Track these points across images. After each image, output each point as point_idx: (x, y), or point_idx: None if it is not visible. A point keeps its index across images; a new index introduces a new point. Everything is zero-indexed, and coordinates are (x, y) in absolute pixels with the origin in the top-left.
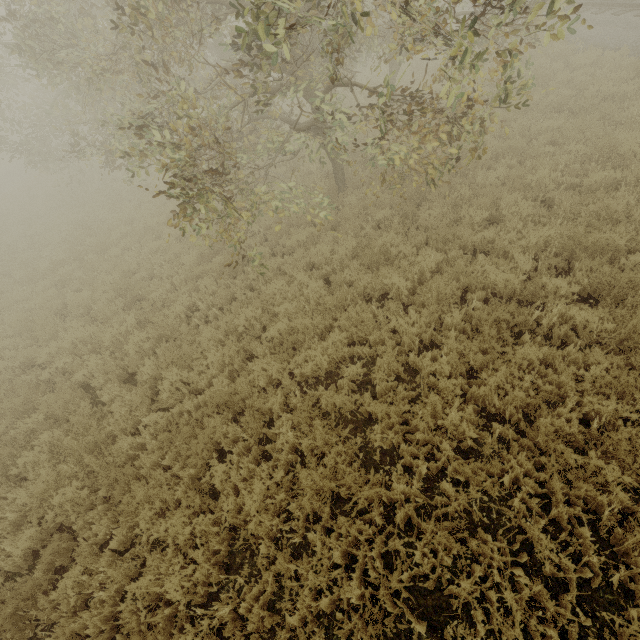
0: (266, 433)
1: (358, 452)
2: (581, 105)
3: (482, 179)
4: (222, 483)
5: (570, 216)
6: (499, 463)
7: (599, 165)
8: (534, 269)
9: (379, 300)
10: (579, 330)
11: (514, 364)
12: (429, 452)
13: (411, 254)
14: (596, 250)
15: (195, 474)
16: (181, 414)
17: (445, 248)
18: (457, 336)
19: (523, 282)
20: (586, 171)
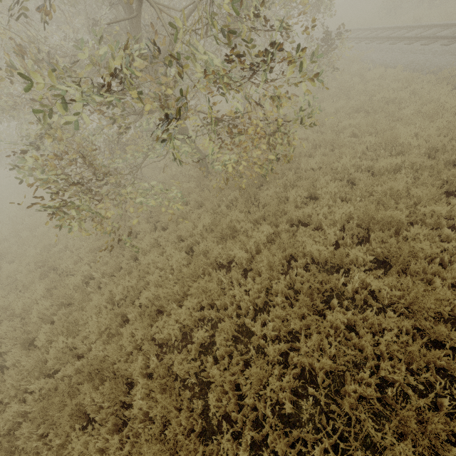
0: (124, 400)
1: (196, 420)
2: (372, 107)
3: (304, 165)
4: (82, 454)
5: (366, 194)
6: (310, 435)
7: (386, 152)
8: (343, 236)
9: (228, 265)
10: (376, 293)
11: (324, 329)
12: (258, 415)
13: (250, 229)
14: (385, 222)
15: (64, 442)
16: (65, 377)
17: (277, 221)
18: (283, 300)
19: (332, 251)
20: (378, 156)
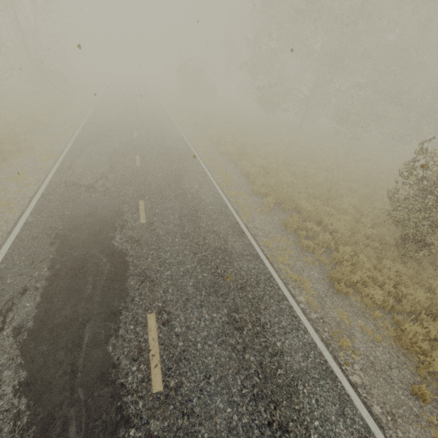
0: None
1: None
2: None
3: None
4: None
5: None
6: None
7: None
8: None
9: None
10: None
11: None
12: None
13: None
14: None
15: None
16: None
17: None
18: None
19: None
20: None
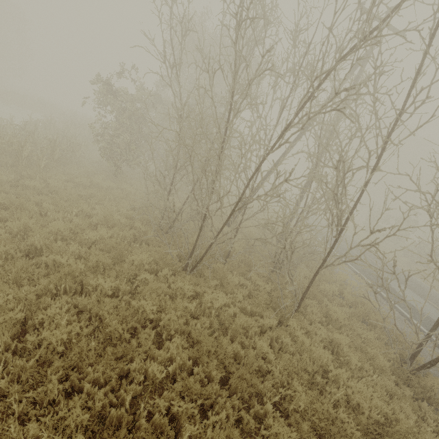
0: None
1: None
2: None
3: None
4: None
5: None
6: None
7: None
8: None
9: None
10: None
11: None
12: None
13: None
14: None
15: None
16: None
17: None
18: None
19: None
20: None
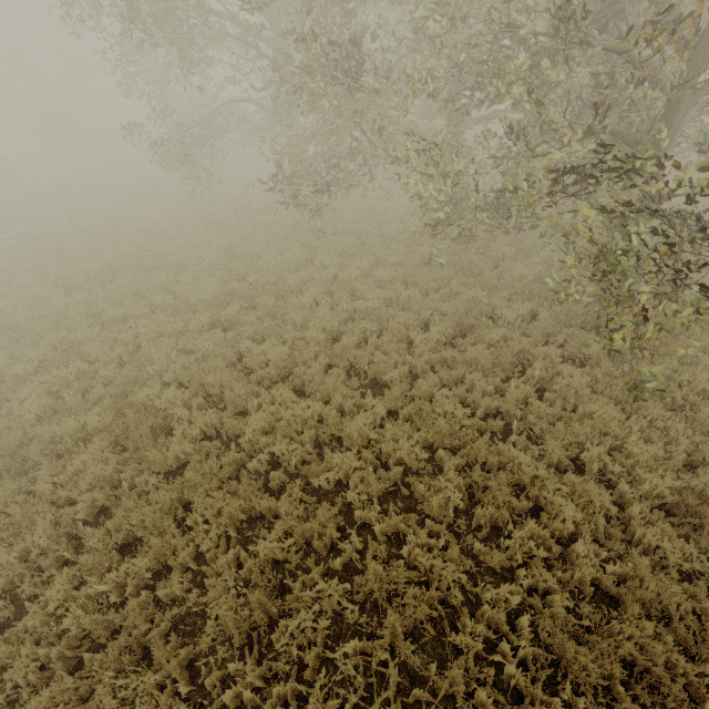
0: None
1: None
2: None
3: None
4: None
5: None
6: None
7: None
8: None
9: None
10: None
11: None
12: None
13: None
14: None
15: None
16: (526, 590)
17: None
18: None
19: None
20: None
